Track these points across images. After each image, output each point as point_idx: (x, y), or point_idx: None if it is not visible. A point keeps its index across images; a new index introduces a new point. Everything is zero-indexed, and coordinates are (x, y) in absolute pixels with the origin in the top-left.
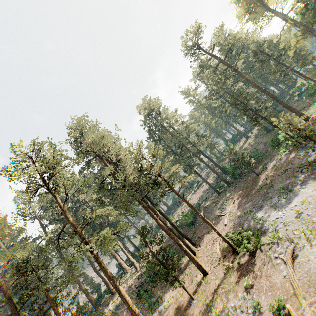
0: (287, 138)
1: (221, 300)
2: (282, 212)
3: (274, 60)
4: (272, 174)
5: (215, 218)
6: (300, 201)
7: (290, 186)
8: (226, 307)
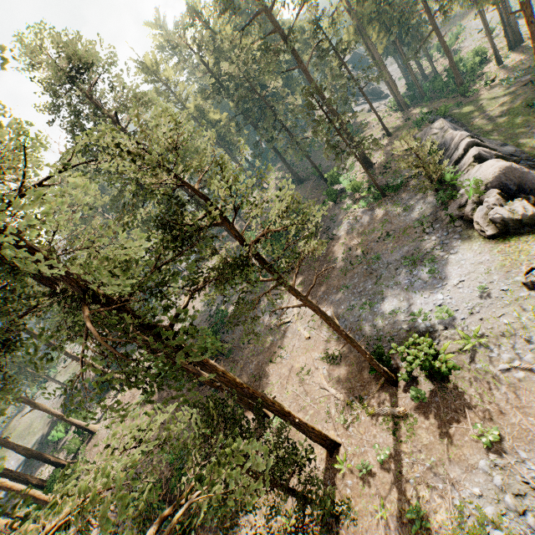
0: (356, 189)
1: (437, 493)
2: (444, 294)
3: (299, 69)
4: (358, 242)
5: (269, 331)
6: (466, 273)
7: (422, 255)
8: (466, 501)
